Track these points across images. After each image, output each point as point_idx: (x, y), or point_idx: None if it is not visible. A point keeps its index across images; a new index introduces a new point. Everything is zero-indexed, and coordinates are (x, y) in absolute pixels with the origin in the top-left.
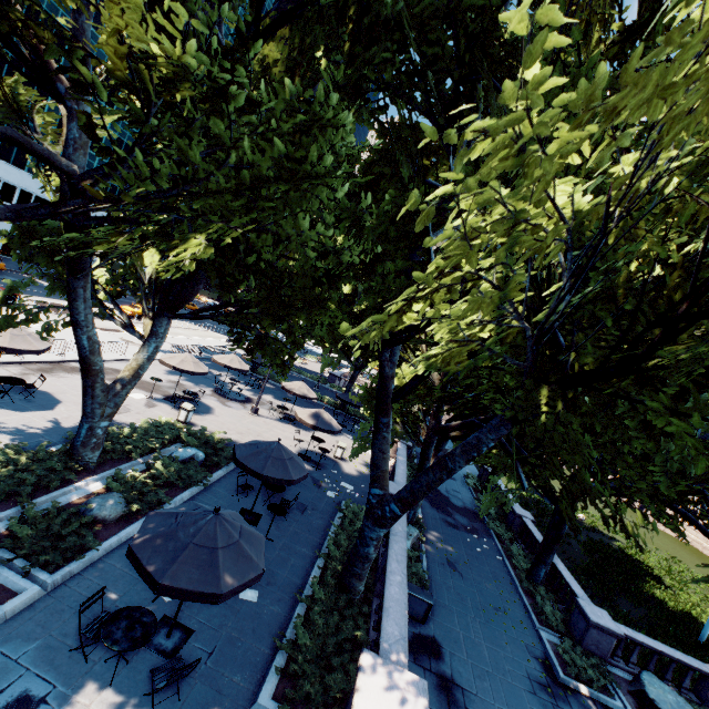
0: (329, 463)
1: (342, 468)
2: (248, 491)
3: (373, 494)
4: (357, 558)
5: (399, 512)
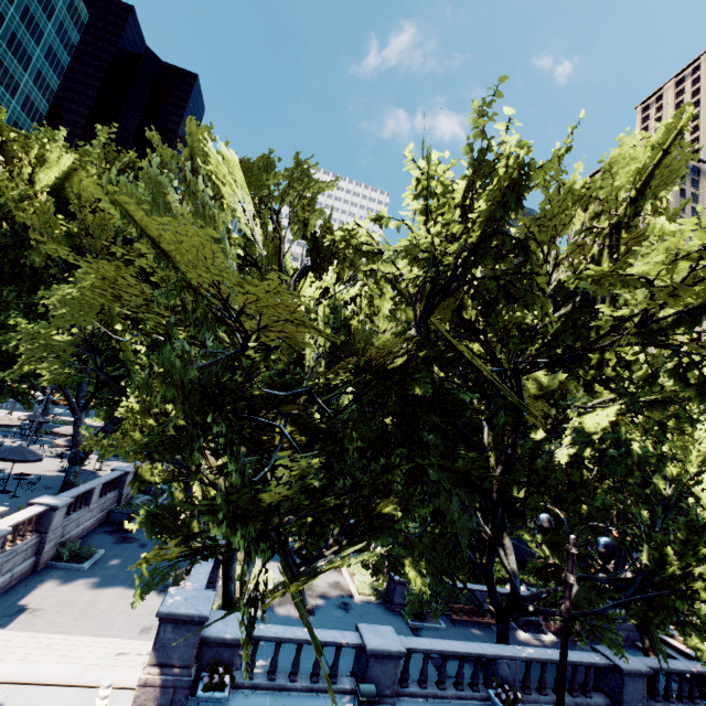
0: (87, 472)
1: (99, 473)
2: (6, 484)
3: (73, 452)
4: (64, 484)
5: (84, 455)
